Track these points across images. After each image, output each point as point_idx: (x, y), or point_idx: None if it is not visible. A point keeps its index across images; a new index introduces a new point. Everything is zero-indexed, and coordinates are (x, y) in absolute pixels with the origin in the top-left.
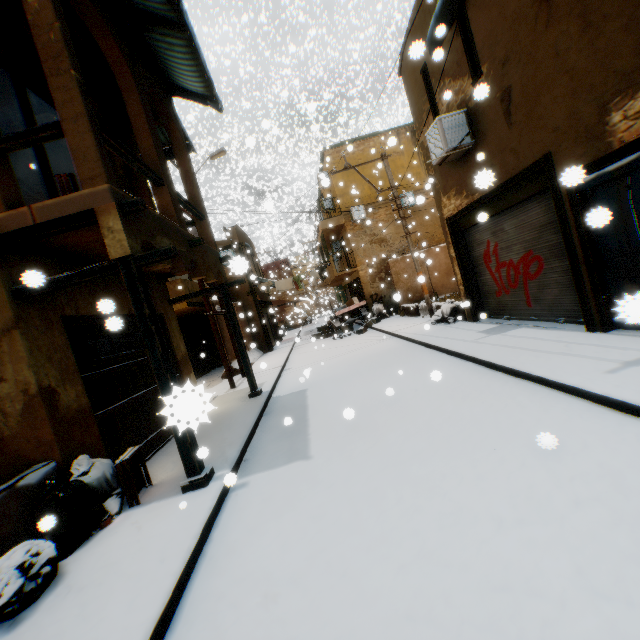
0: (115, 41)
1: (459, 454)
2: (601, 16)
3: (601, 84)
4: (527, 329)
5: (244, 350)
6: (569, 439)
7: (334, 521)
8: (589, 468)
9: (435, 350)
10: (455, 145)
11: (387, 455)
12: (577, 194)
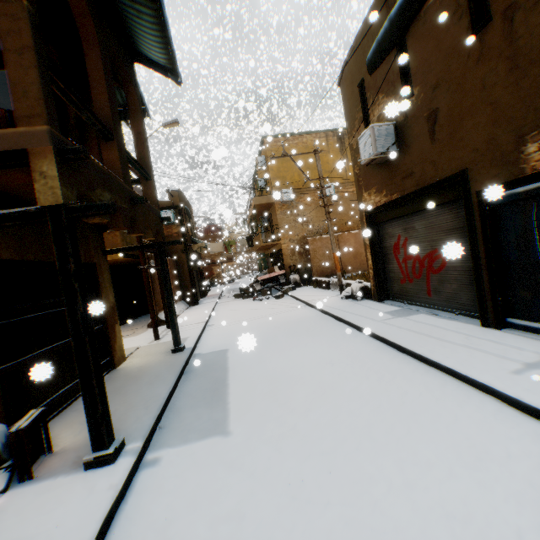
0: None
1: (383, 449)
2: (528, 60)
3: (521, 118)
4: (427, 316)
5: (173, 307)
6: (491, 444)
7: (254, 528)
8: (521, 486)
9: (346, 324)
10: (383, 150)
11: (309, 441)
12: (487, 208)
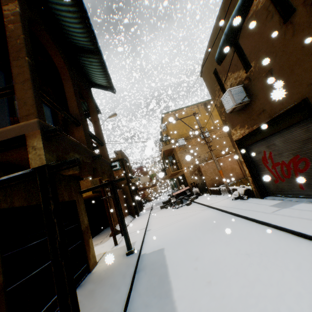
0: (61, 57)
1: None
2: None
3: None
4: (307, 204)
5: (123, 222)
6: None
7: None
8: None
9: (244, 218)
10: (240, 101)
11: None
12: None
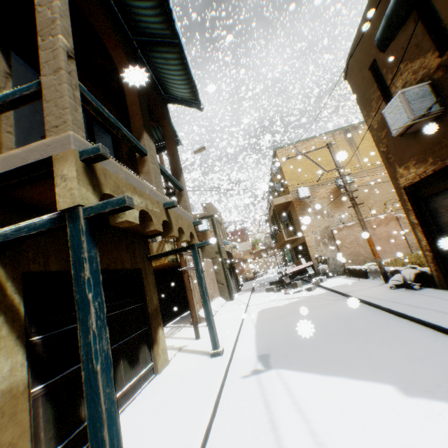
0: (122, 50)
1: None
2: None
3: None
4: None
5: (209, 307)
6: None
7: None
8: None
9: (414, 323)
10: (421, 113)
11: None
12: None
